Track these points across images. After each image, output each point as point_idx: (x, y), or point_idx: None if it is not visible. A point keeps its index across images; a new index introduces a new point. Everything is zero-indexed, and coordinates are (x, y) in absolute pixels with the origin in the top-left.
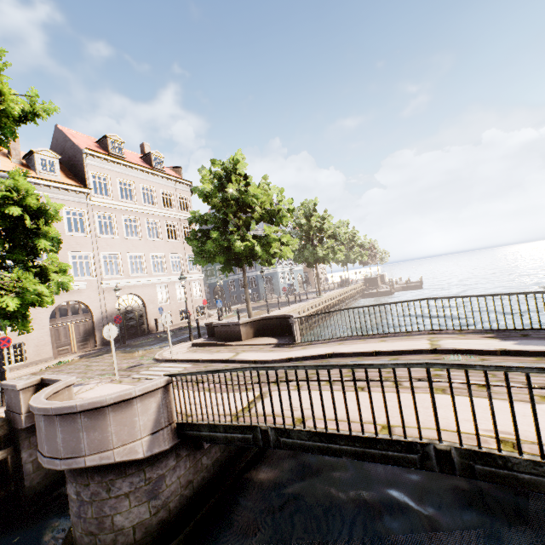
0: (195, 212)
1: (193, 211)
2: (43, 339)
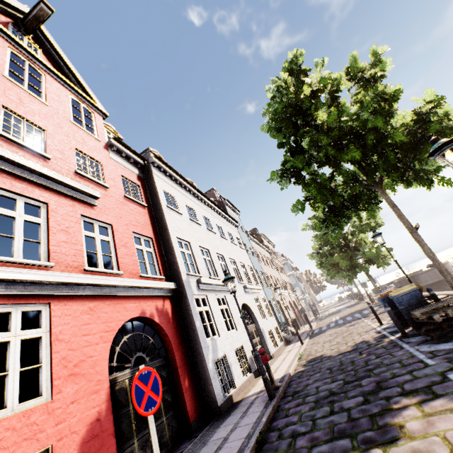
0: (310, 254)
1: (308, 254)
2: (294, 317)
